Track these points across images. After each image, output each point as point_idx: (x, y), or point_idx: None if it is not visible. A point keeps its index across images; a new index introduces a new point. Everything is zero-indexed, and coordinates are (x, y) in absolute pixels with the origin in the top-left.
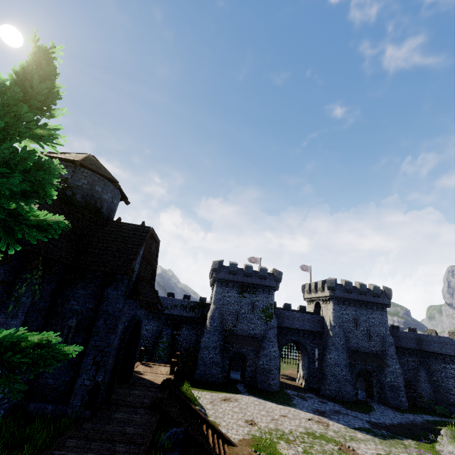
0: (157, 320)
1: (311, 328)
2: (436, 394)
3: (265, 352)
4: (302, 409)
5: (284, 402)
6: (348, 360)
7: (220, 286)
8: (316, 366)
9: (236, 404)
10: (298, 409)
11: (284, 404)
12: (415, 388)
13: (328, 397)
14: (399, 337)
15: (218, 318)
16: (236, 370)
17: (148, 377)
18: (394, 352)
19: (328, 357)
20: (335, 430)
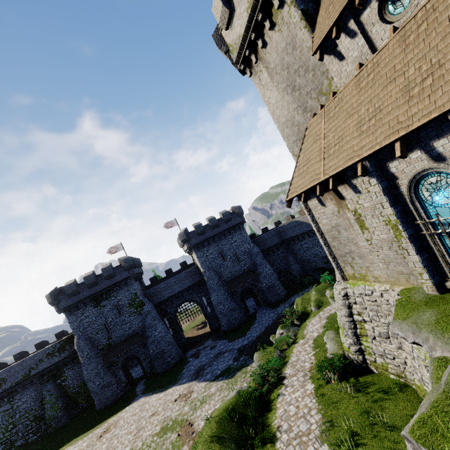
0: (31, 386)
1: (190, 283)
2: (304, 267)
3: (151, 340)
4: (182, 382)
5: (172, 380)
6: (226, 292)
7: (70, 314)
8: (209, 311)
9: (110, 434)
10: (179, 383)
11: (169, 385)
12: (290, 272)
13: (223, 332)
14: (264, 241)
15: (86, 346)
16: None
17: None
18: (262, 259)
19: (212, 301)
20: (193, 399)
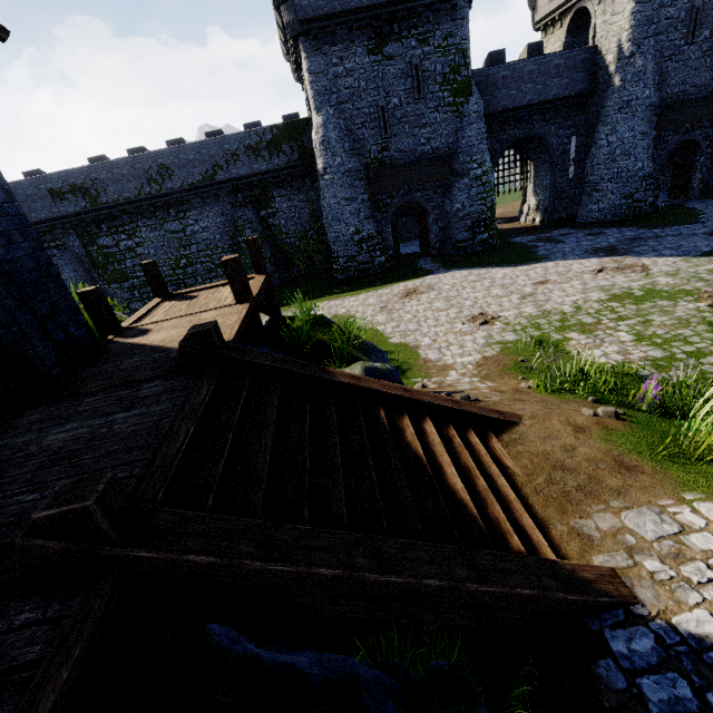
0: (214, 204)
1: (562, 90)
2: None
3: (464, 183)
4: (567, 259)
5: (521, 259)
6: (653, 132)
7: (316, 47)
8: (571, 175)
9: (434, 296)
10: (560, 260)
11: (524, 262)
12: None
13: (596, 223)
14: None
15: (341, 144)
16: (406, 240)
17: (162, 335)
18: None
19: (603, 146)
20: (667, 272)
